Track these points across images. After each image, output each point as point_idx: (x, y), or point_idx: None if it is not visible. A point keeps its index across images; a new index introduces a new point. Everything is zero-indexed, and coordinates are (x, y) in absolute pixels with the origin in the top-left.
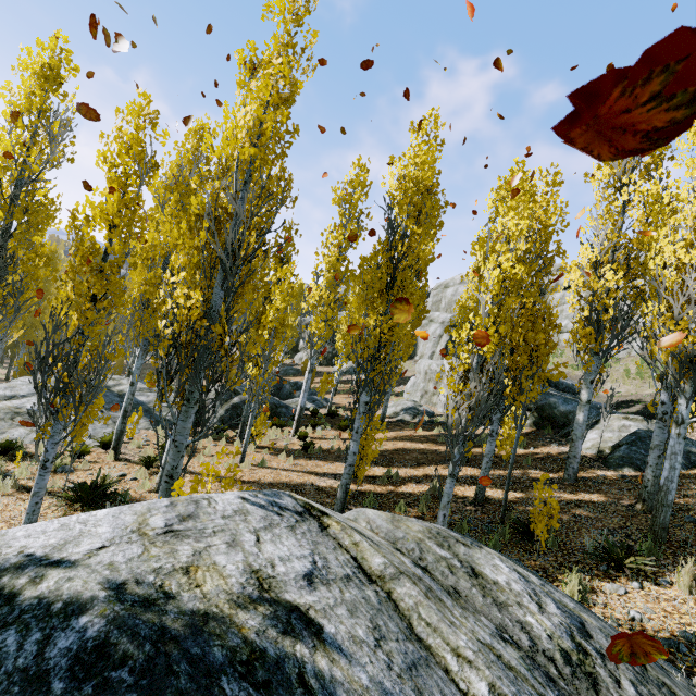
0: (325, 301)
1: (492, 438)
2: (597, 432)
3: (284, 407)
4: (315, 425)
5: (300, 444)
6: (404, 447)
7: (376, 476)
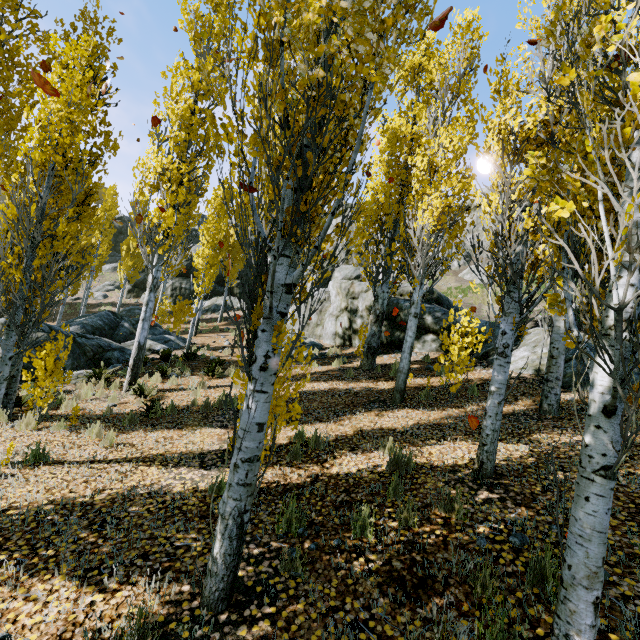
0: (173, 177)
1: (505, 360)
2: (527, 348)
3: (117, 350)
4: (167, 371)
5: (138, 402)
6: (304, 390)
7: (279, 447)
